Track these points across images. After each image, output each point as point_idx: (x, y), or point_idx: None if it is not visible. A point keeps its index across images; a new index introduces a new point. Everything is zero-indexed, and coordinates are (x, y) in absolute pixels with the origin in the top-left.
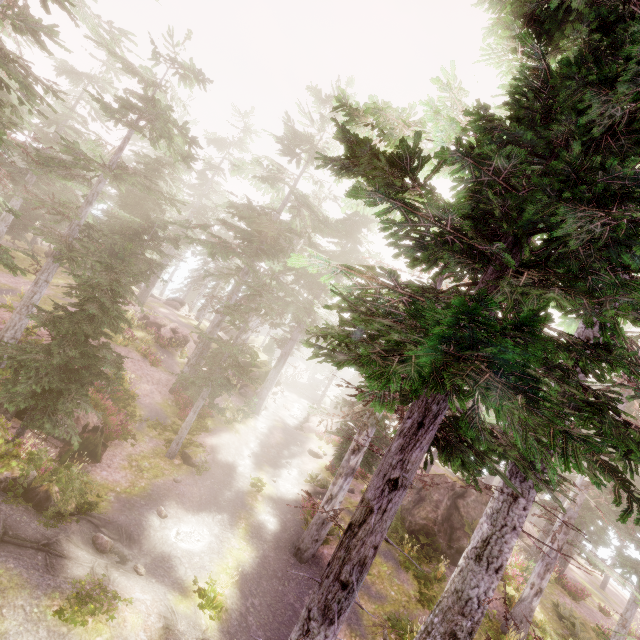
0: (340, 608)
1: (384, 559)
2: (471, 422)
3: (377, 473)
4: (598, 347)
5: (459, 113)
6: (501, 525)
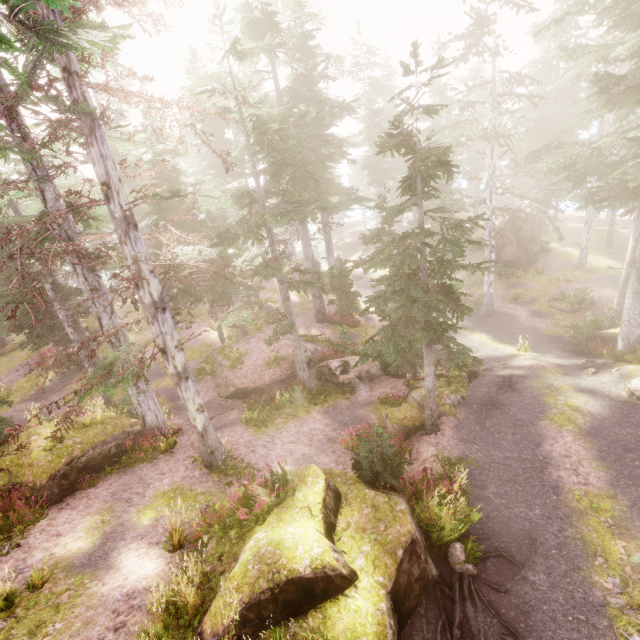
0: None
1: (513, 288)
2: None
3: None
4: None
5: None
6: None
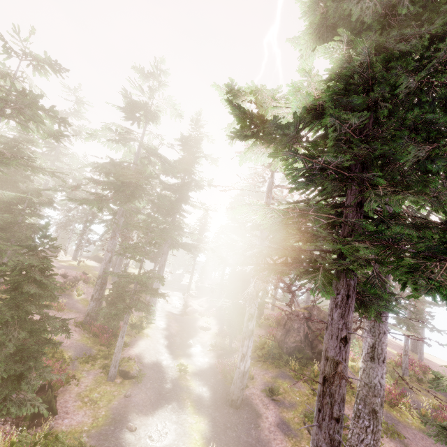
0: (339, 436)
1: (282, 379)
2: (373, 284)
3: (330, 337)
4: (445, 223)
5: (310, 89)
6: (378, 334)
